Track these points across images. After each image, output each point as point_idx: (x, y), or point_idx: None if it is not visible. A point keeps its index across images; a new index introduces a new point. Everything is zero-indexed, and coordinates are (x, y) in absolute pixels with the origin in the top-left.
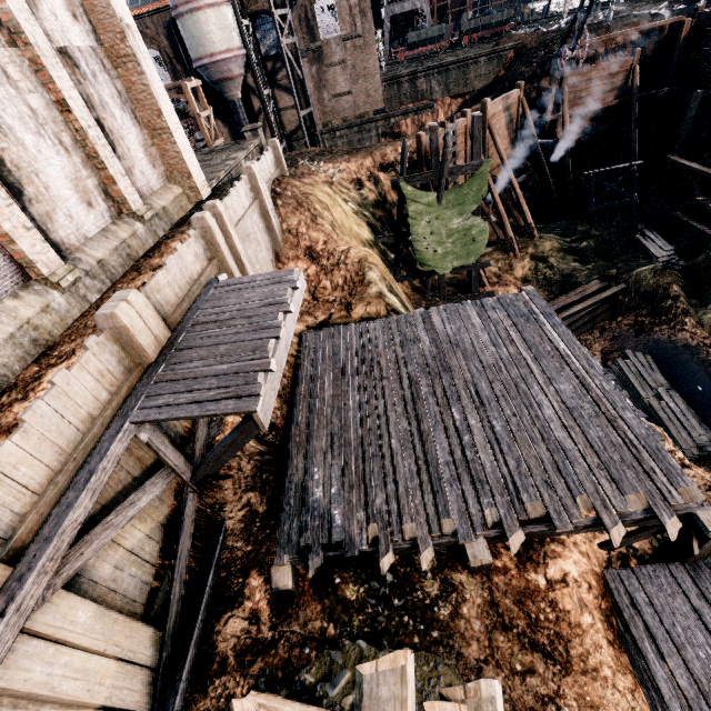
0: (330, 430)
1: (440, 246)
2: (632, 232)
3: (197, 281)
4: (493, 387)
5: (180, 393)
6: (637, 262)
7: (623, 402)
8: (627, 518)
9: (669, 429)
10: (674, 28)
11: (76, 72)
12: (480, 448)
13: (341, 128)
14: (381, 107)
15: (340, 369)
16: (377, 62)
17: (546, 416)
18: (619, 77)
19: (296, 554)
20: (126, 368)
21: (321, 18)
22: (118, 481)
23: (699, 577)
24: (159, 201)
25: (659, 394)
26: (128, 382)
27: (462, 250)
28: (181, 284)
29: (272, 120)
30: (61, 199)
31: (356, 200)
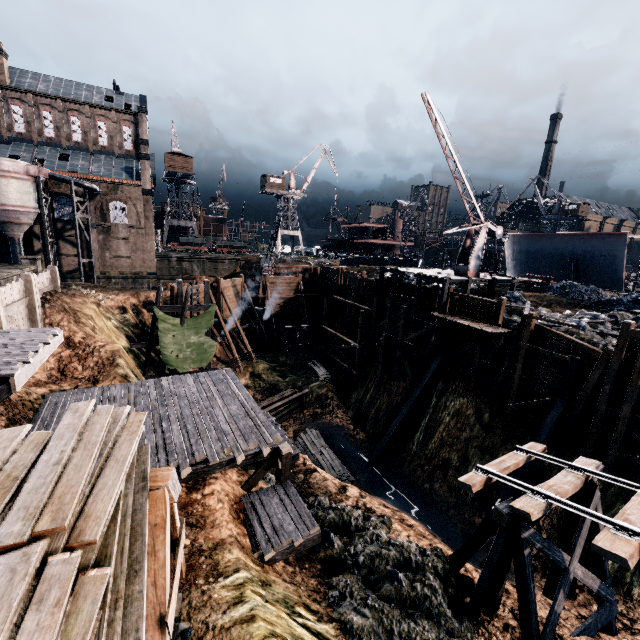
0: None
1: (182, 352)
2: (309, 362)
3: None
4: (193, 410)
5: None
6: (311, 378)
7: (260, 410)
8: (248, 453)
9: (325, 469)
10: (316, 270)
11: None
12: (176, 437)
13: (118, 277)
14: (154, 271)
15: None
16: (154, 245)
17: (219, 419)
18: (294, 284)
19: None
20: None
21: (114, 211)
22: None
23: (287, 486)
24: None
25: (321, 451)
26: None
27: (198, 357)
28: None
29: (51, 259)
30: None
31: (119, 319)
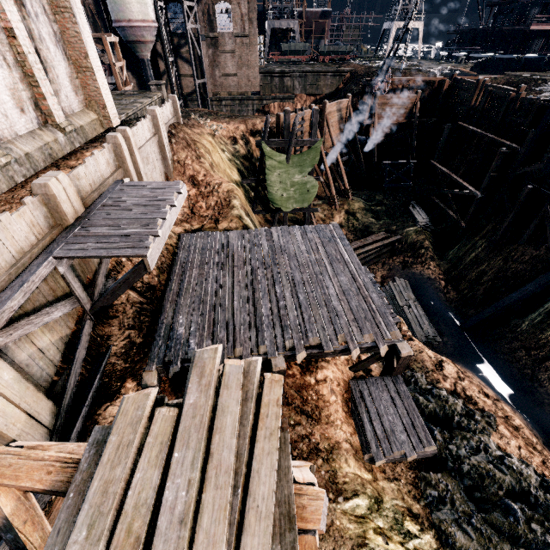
0: (194, 294)
1: (285, 192)
2: (407, 205)
3: (106, 180)
4: (303, 276)
5: (92, 243)
6: (408, 223)
7: (373, 288)
8: (362, 346)
9: (411, 325)
10: (441, 83)
11: (22, 10)
12: (289, 308)
13: (227, 99)
14: (257, 90)
15: (205, 258)
16: (257, 58)
17: (330, 293)
18: (408, 105)
19: (161, 364)
20: (50, 225)
21: (220, 16)
22: (37, 300)
23: (397, 382)
24: (78, 121)
25: (409, 304)
26: (51, 234)
27: (300, 197)
28: (95, 179)
29: (174, 81)
30: (0, 101)
31: (231, 151)
